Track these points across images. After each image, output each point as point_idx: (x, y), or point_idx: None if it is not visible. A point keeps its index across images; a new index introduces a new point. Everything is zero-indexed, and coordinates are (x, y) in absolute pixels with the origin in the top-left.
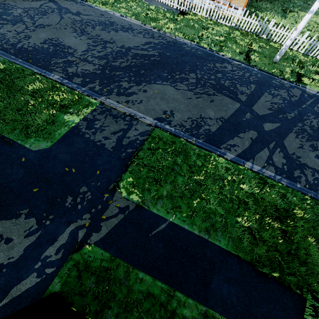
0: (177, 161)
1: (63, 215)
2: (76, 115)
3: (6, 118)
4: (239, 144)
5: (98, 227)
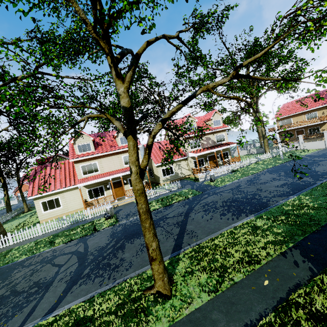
0: None
1: None
2: None
3: None
4: None
5: None
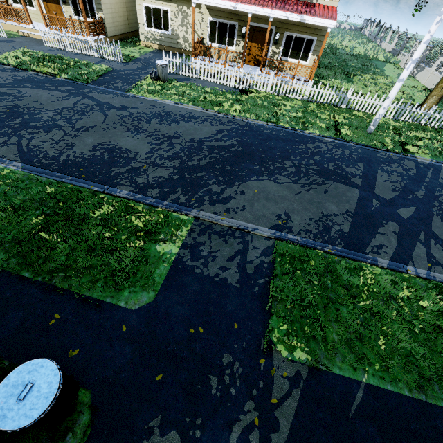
0: (326, 283)
1: (215, 412)
2: (171, 243)
3: (78, 266)
4: (385, 243)
5: (274, 420)
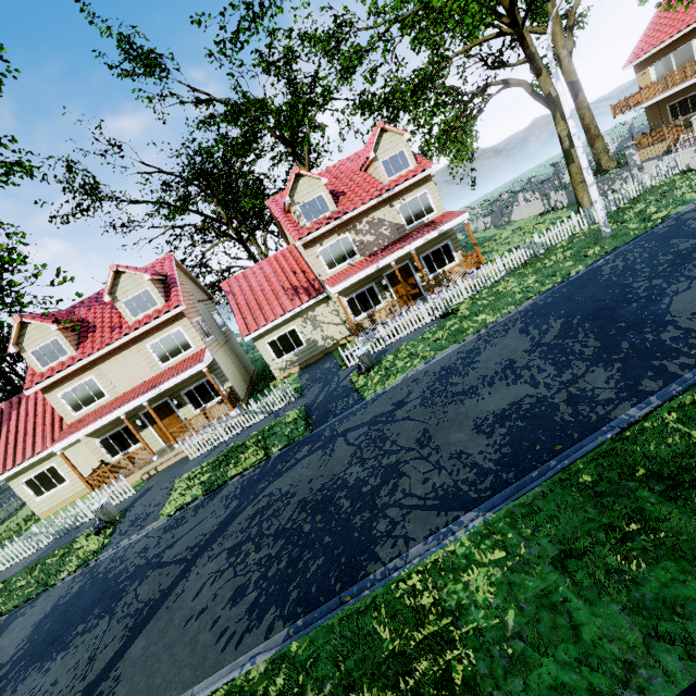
0: None
1: None
2: None
3: None
4: None
5: None
